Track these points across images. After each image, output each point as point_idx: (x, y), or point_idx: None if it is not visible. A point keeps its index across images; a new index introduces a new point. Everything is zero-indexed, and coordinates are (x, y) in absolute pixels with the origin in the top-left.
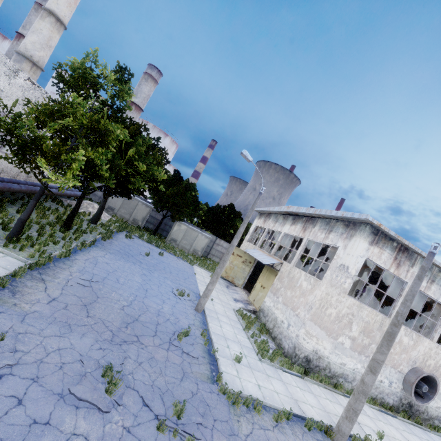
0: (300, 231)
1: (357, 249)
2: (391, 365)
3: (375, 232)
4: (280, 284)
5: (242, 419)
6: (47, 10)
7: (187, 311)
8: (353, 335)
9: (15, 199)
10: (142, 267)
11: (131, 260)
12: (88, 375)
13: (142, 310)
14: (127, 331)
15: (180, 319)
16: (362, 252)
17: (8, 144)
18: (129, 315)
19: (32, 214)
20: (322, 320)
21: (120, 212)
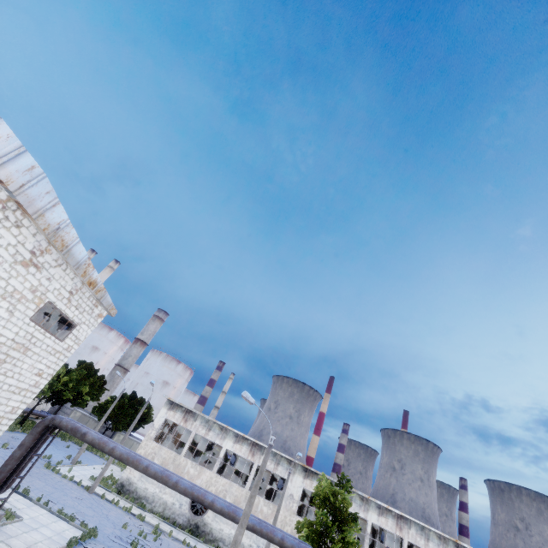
0: None
1: (160, 413)
2: None
3: (172, 403)
4: None
5: (46, 470)
6: None
7: (63, 460)
8: None
9: None
10: (56, 447)
11: (51, 444)
12: None
13: None
14: None
15: (54, 459)
16: (163, 414)
17: None
18: None
19: None
20: None
21: None
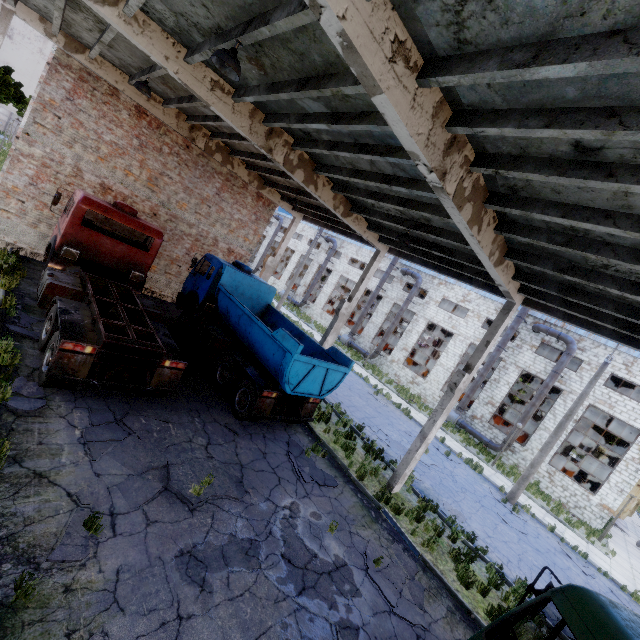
0: None
1: None
2: None
3: None
4: None
5: None
6: None
7: None
8: None
9: None
10: None
11: None
12: None
13: None
14: None
15: None
16: None
17: None
18: None
19: None
20: None
21: None
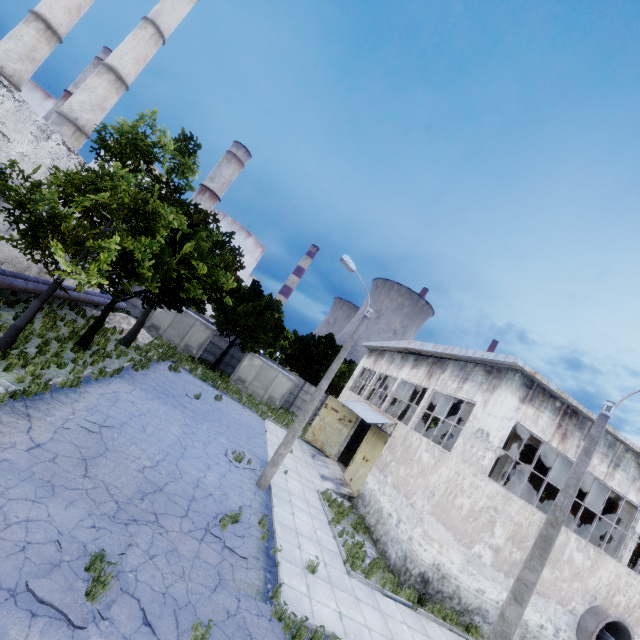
0: (424, 377)
1: (503, 407)
2: (556, 599)
3: (529, 384)
4: (391, 456)
5: None
6: (106, 66)
7: (244, 486)
8: (497, 543)
9: (16, 301)
10: (186, 414)
11: (171, 403)
12: (64, 566)
13: (173, 476)
14: (142, 504)
15: (230, 496)
16: (510, 412)
17: (16, 221)
18: (151, 482)
19: (35, 324)
20: (449, 515)
21: (168, 334)
